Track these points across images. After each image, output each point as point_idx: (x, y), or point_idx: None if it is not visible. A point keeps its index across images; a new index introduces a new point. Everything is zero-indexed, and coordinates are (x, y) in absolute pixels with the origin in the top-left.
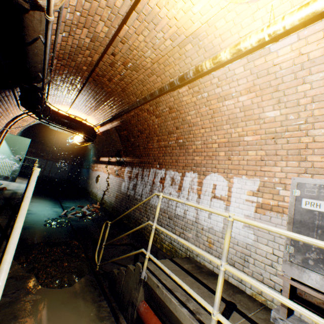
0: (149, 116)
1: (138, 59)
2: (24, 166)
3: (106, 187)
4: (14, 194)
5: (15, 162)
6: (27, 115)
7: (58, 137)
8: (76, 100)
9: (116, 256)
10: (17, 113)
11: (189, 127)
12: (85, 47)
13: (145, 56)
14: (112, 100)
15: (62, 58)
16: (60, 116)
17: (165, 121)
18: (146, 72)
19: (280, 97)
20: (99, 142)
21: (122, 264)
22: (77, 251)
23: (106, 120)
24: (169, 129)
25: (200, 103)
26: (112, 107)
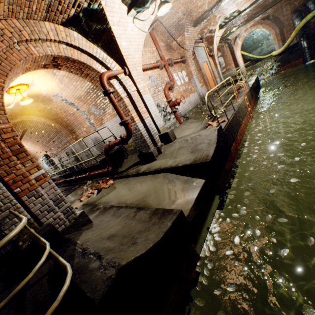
0: None
1: None
2: None
3: None
4: None
5: None
6: None
7: None
8: None
9: None
10: None
11: None
12: None
13: None
14: None
15: None
16: None
17: None
18: None
19: (29, 148)
20: None
21: None
22: None
23: None
24: None
25: None
26: None
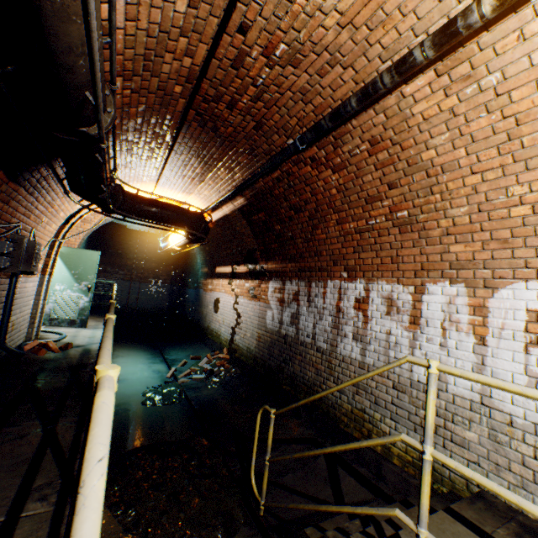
0: (316, 173)
1: (305, 25)
2: (97, 295)
3: (235, 320)
4: (86, 354)
5: (81, 294)
6: (87, 211)
7: (143, 241)
8: (166, 168)
9: (288, 473)
10: (72, 210)
11: (427, 177)
12: (176, 30)
13: (324, 9)
14: (232, 154)
15: (131, 74)
16: (142, 202)
17: (358, 176)
18: (315, 64)
19: None
20: (211, 240)
21: (308, 494)
22: (210, 463)
23: (225, 196)
24: (368, 193)
25: (471, 106)
26: (233, 169)
